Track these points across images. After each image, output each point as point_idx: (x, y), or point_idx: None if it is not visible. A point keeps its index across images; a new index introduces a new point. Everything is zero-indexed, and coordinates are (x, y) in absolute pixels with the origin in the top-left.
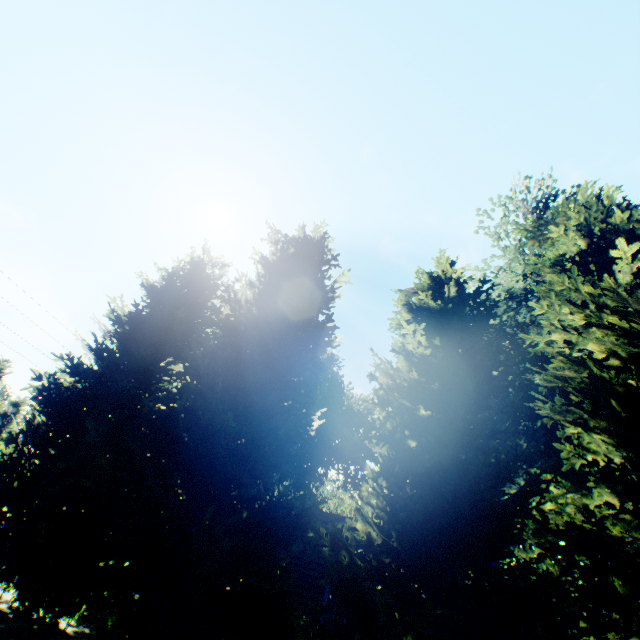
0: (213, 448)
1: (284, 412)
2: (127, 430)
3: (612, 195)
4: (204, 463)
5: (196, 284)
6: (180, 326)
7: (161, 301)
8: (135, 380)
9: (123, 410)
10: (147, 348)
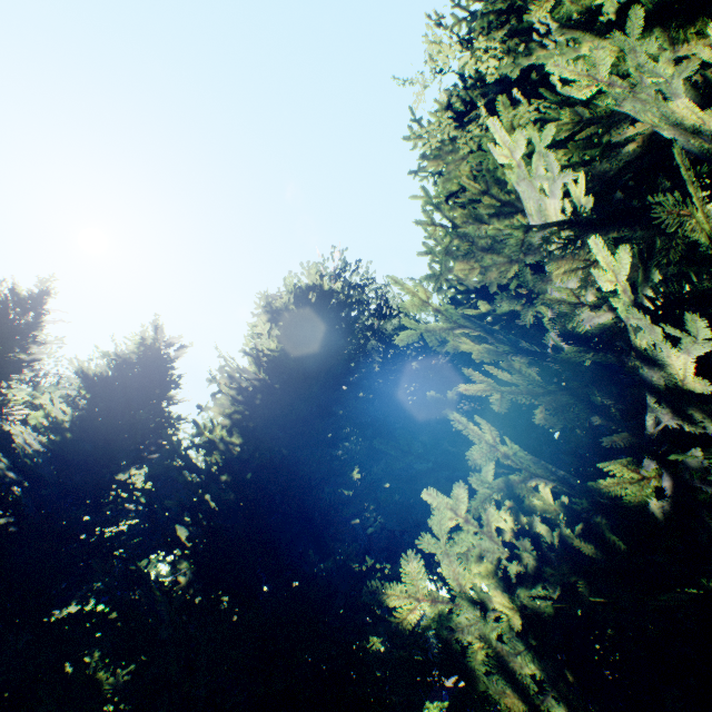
0: None
1: None
2: None
3: (317, 277)
4: None
5: None
6: None
7: None
8: None
9: None
10: None
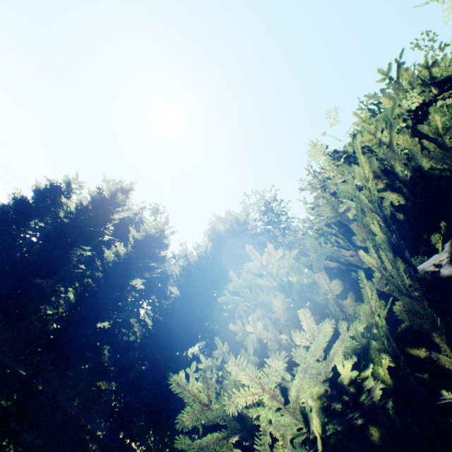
0: (25, 262)
1: (56, 258)
2: (1, 245)
3: (245, 216)
4: (20, 266)
5: (61, 192)
6: (43, 209)
7: (41, 195)
8: (15, 226)
9: (4, 237)
10: (25, 214)
